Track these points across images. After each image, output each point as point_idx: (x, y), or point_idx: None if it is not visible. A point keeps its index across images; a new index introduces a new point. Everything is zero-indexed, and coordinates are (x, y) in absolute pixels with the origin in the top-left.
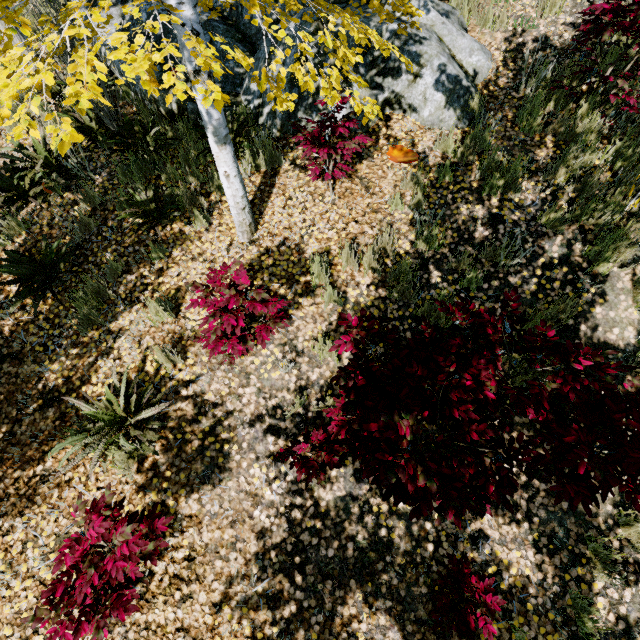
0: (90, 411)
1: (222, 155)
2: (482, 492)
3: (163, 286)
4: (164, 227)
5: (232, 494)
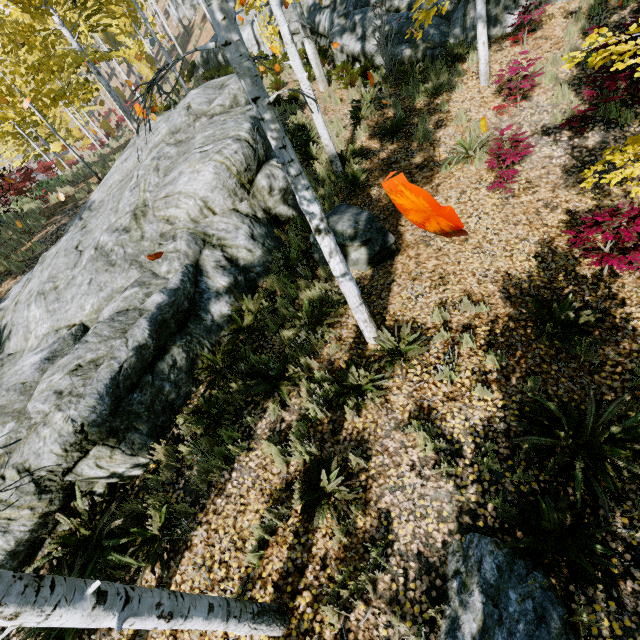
0: (458, 143)
1: (484, 32)
2: None
3: (452, 116)
4: (438, 100)
5: (536, 160)
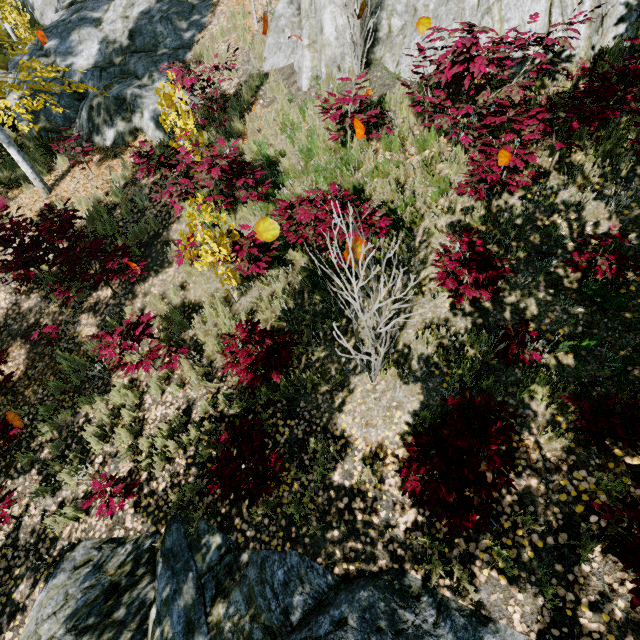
0: None
1: (10, 151)
2: (66, 292)
3: None
4: (13, 192)
5: None
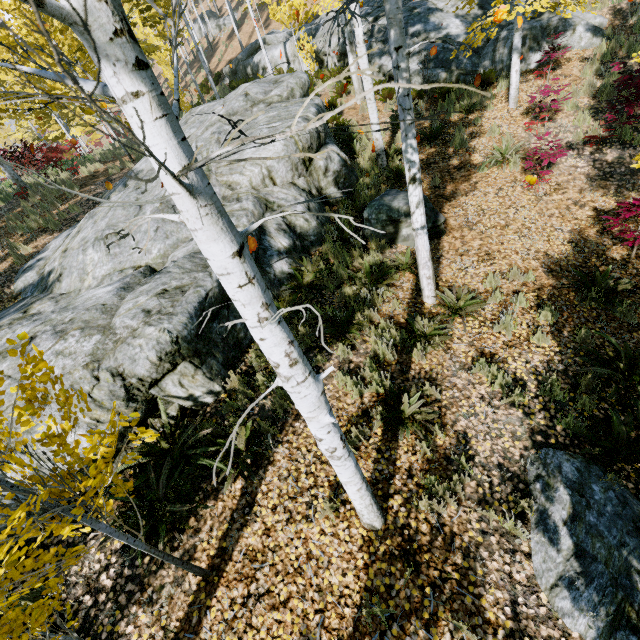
0: (496, 148)
1: (518, 61)
2: None
3: (485, 129)
4: (471, 116)
5: (563, 168)
